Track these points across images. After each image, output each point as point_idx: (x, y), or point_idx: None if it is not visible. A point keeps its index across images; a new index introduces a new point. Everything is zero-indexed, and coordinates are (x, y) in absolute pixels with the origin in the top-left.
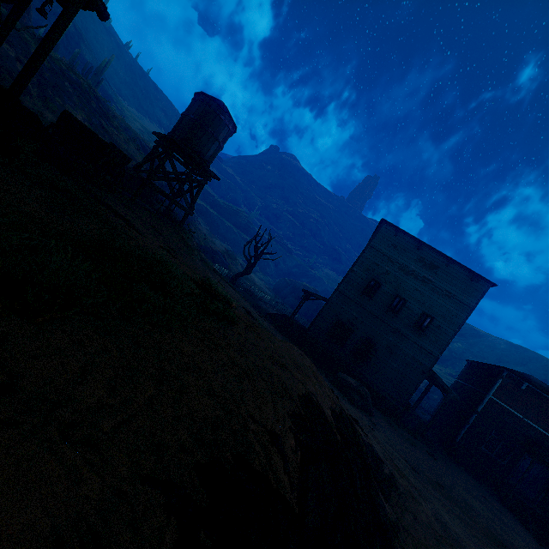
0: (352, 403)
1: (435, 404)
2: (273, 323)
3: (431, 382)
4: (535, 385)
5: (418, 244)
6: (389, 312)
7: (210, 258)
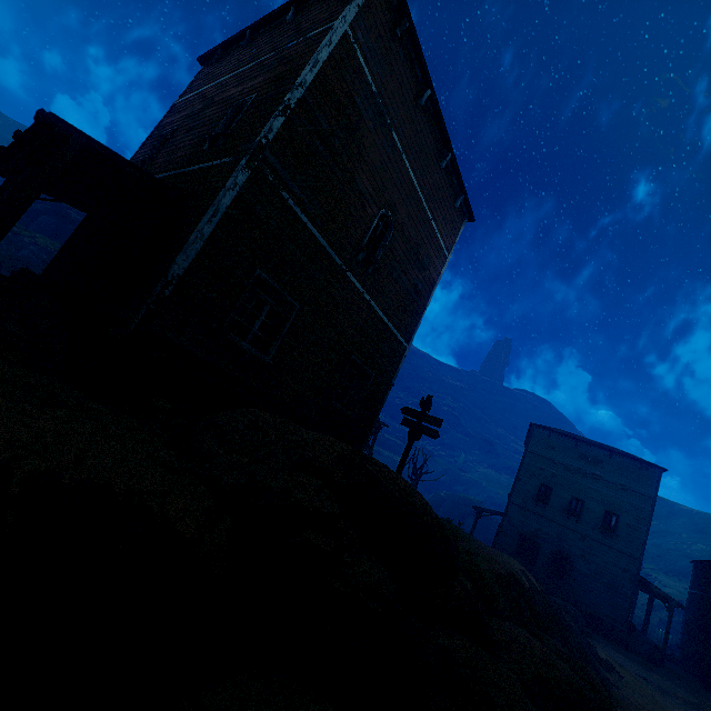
0: None
1: None
2: None
3: (650, 593)
4: None
5: (574, 442)
6: (570, 517)
7: None
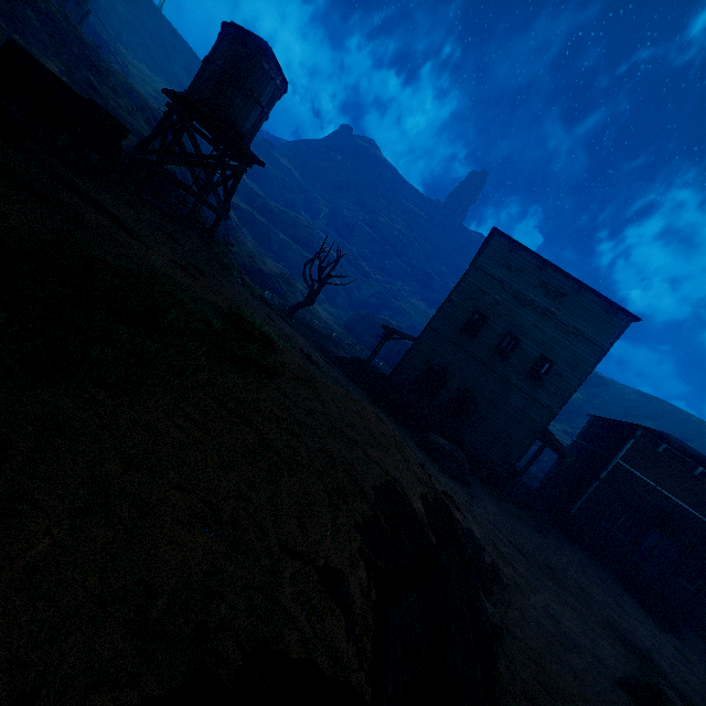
0: (444, 471)
1: (544, 467)
2: (343, 370)
3: (544, 443)
4: (675, 447)
5: (540, 264)
6: (496, 356)
7: (259, 284)
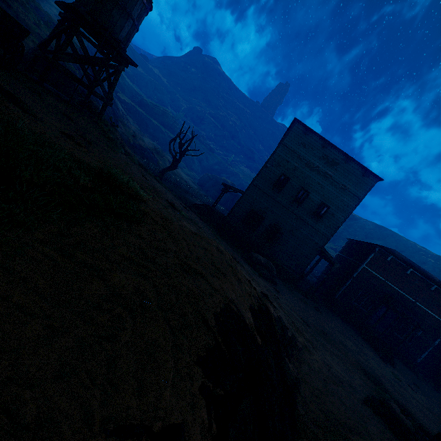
0: (261, 276)
1: (319, 269)
2: (197, 212)
3: (321, 256)
4: (397, 257)
5: (323, 143)
6: (294, 203)
7: (140, 154)
